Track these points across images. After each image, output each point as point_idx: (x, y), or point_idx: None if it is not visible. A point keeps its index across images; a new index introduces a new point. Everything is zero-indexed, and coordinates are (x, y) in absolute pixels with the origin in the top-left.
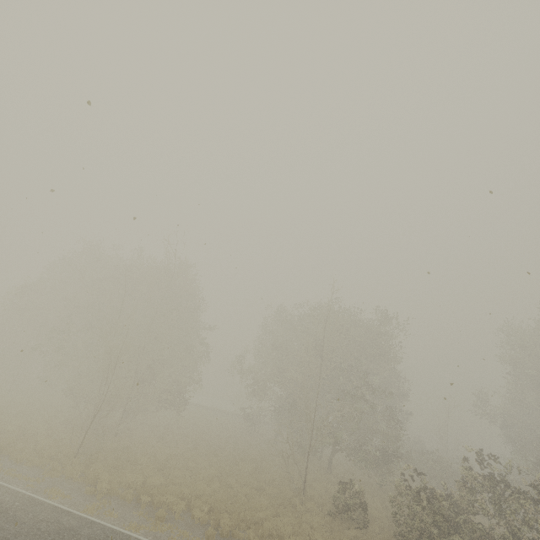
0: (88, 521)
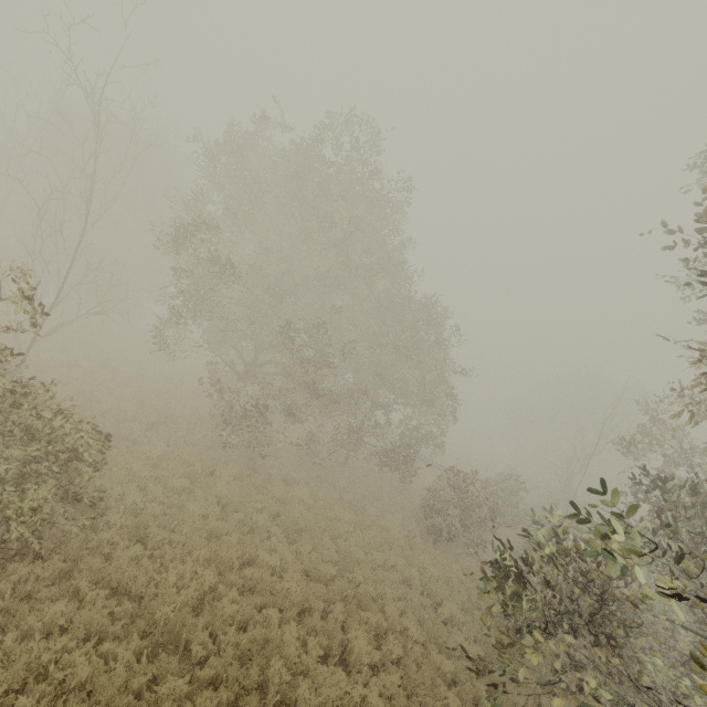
0: None
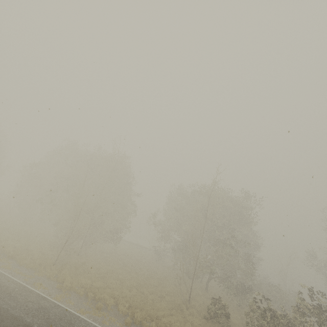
0: (56, 304)
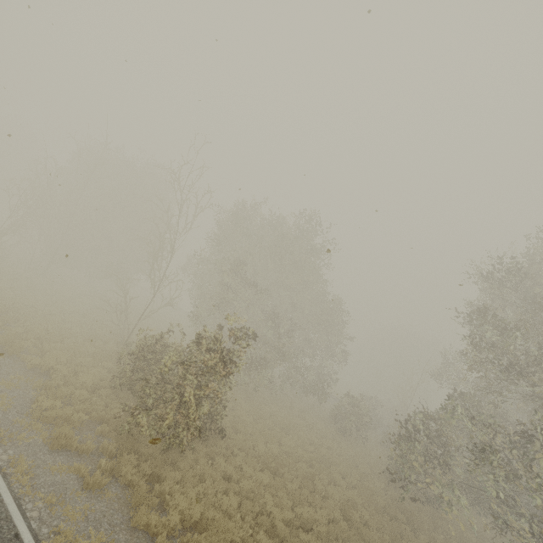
0: None
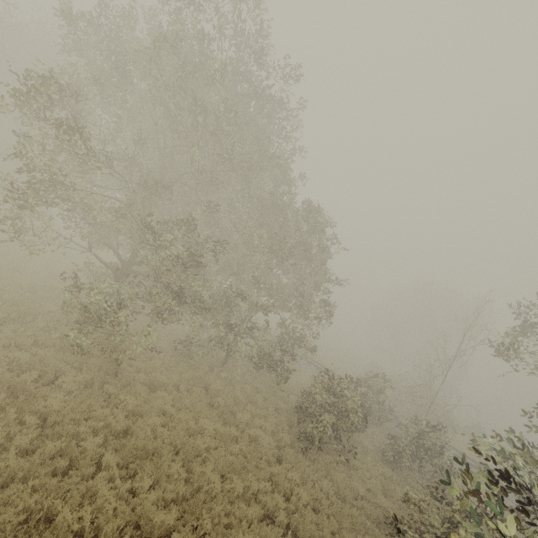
0: None
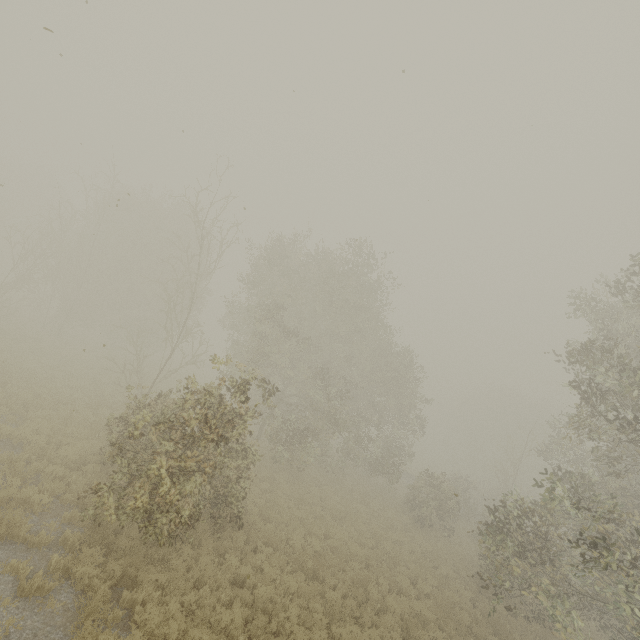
0: None
